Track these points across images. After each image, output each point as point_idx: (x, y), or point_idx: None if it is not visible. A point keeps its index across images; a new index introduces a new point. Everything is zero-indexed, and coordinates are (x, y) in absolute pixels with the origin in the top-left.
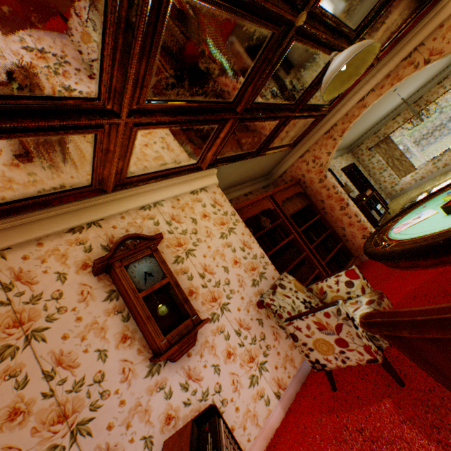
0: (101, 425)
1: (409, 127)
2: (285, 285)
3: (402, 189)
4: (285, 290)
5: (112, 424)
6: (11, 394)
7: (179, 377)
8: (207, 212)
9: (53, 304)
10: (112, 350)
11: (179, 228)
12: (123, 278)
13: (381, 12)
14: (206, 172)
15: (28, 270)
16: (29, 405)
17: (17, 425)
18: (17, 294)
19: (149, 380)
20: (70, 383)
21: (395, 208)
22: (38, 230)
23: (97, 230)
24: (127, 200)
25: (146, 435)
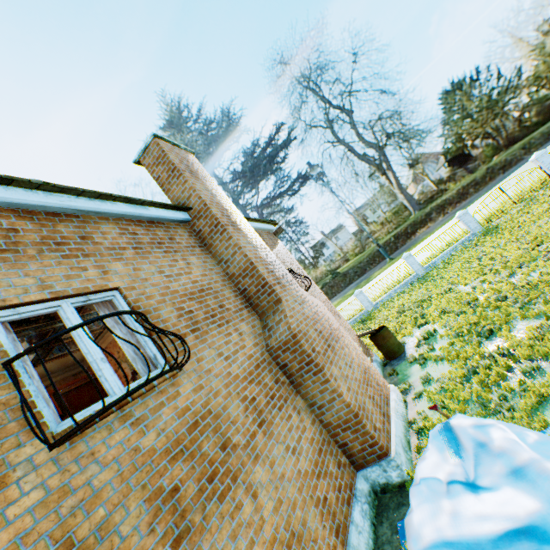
0: None
1: None
2: None
3: None
4: None
5: None
6: None
7: None
8: None
9: None
10: None
11: None
12: None
13: None
14: None
15: None
16: None
17: None
18: None
19: None
20: None
21: None
22: None
23: None
24: None
25: None
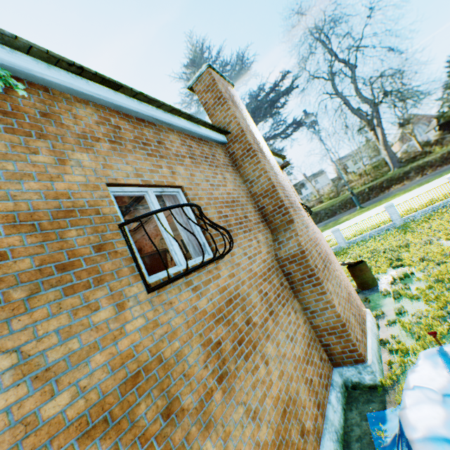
0: None
1: None
2: None
3: None
4: None
5: None
6: None
7: None
8: None
9: None
10: None
11: None
12: None
13: (137, 202)
14: None
15: None
16: None
17: None
18: None
19: None
20: None
21: None
22: None
23: None
24: None
25: None
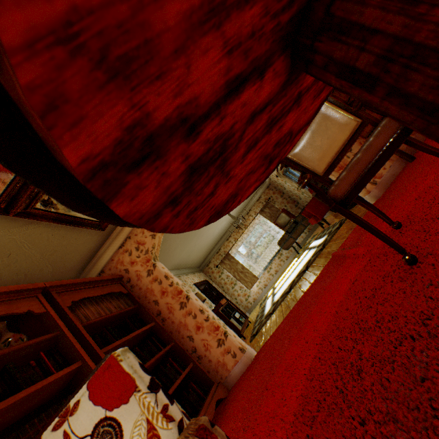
0: None
1: (241, 244)
2: None
3: (255, 299)
4: None
5: None
6: None
7: None
8: None
9: None
10: None
11: None
12: None
13: None
14: None
15: None
16: None
17: None
18: None
19: None
20: None
21: (254, 315)
22: None
23: None
24: None
25: None
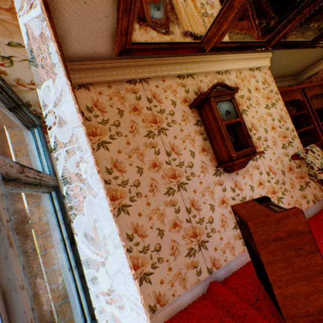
0: (190, 188)
1: None
2: (314, 151)
3: None
4: (314, 154)
5: (195, 191)
6: (153, 155)
7: (230, 183)
8: (258, 87)
9: (170, 118)
10: (197, 154)
11: (238, 93)
12: (214, 109)
13: None
14: (264, 54)
15: (158, 94)
16: (160, 164)
17: (156, 171)
18: (154, 106)
19: (214, 178)
20: (177, 162)
21: None
22: (163, 71)
23: (191, 80)
24: (210, 64)
25: (211, 204)
